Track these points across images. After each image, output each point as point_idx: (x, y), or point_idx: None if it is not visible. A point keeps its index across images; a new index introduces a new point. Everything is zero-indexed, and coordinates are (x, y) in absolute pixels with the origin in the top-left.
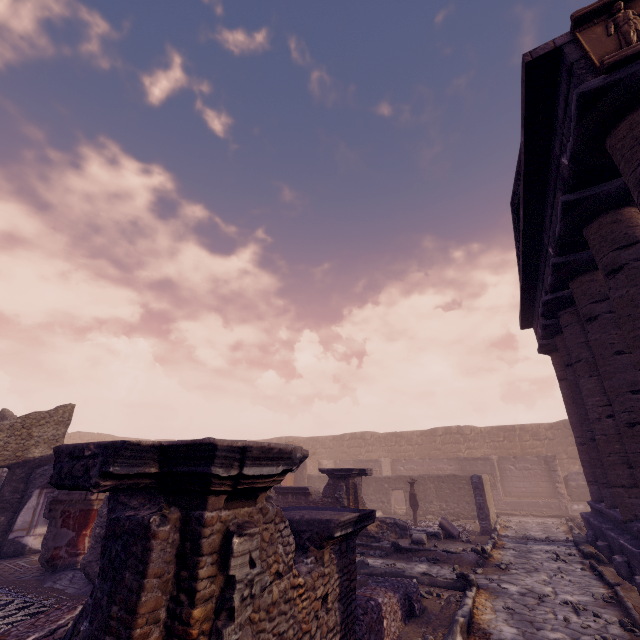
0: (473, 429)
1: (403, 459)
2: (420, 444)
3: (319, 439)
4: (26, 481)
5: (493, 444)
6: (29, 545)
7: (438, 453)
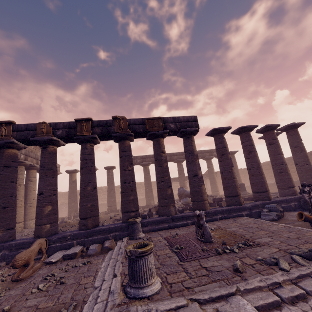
0: (59, 193)
1: None
2: None
3: None
4: None
5: (65, 198)
6: None
7: None
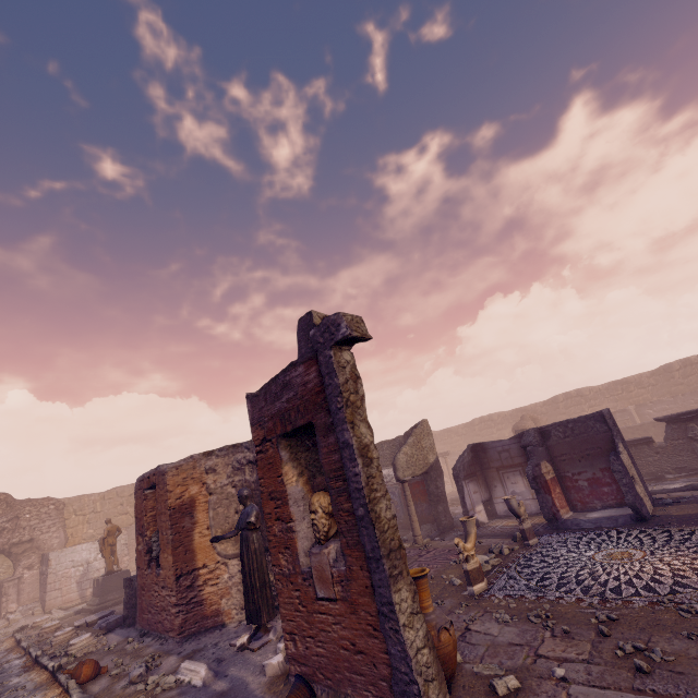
0: None
1: (648, 402)
2: (654, 385)
3: (527, 408)
4: (437, 480)
5: None
6: (478, 520)
7: (681, 388)
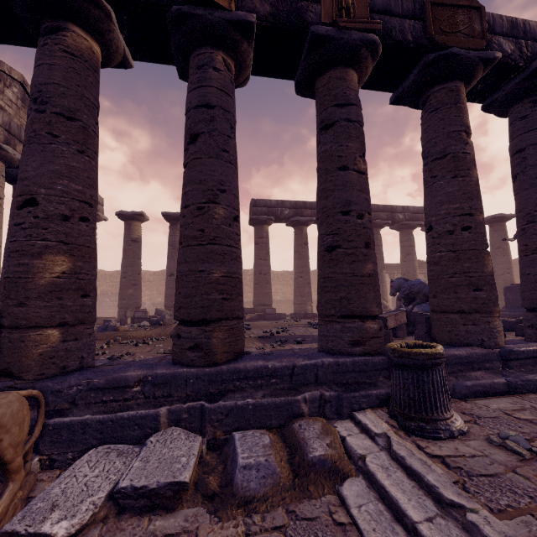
0: (99, 272)
1: None
2: None
3: None
4: None
5: (111, 284)
6: None
7: None
